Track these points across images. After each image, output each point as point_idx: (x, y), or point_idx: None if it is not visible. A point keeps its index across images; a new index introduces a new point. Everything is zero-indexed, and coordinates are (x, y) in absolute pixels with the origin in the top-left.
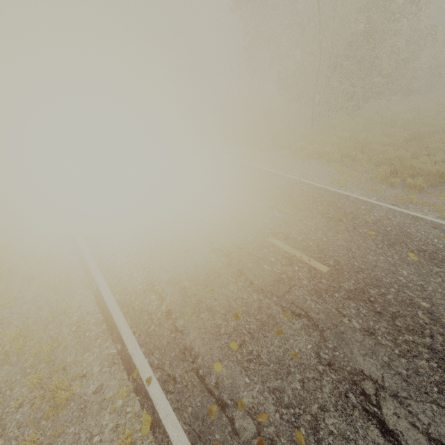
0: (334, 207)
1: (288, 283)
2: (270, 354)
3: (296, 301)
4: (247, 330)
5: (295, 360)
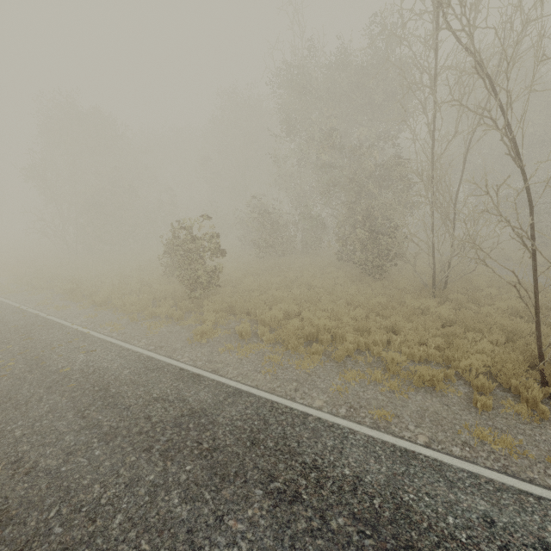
0: None
1: None
2: None
3: None
4: None
5: None
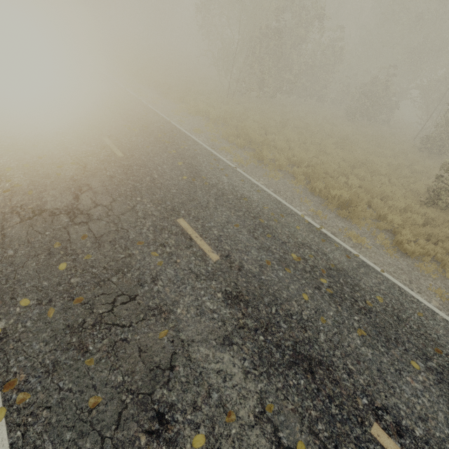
0: (170, 137)
1: (90, 154)
2: (45, 172)
3: (85, 161)
4: (42, 163)
5: (57, 176)
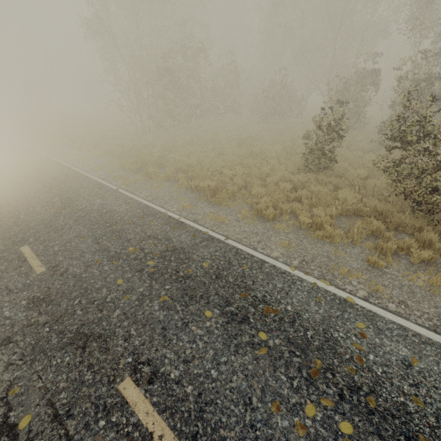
0: (61, 181)
1: None
2: None
3: None
4: None
5: None
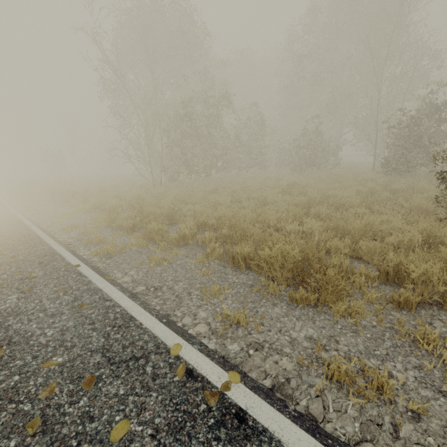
0: None
1: None
2: None
3: None
4: None
5: None
